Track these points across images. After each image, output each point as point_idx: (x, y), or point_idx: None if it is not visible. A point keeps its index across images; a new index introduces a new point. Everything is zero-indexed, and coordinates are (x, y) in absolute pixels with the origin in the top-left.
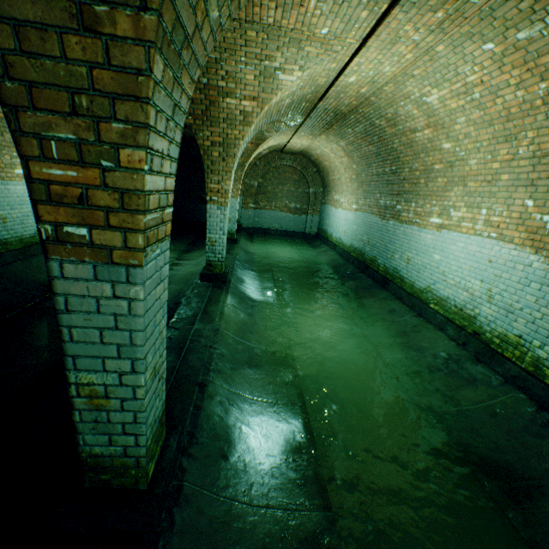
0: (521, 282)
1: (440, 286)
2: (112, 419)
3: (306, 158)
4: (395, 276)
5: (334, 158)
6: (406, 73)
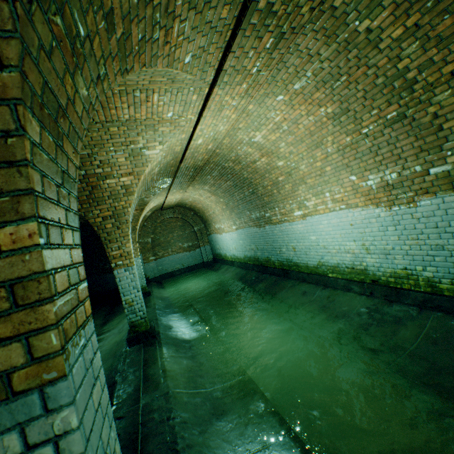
0: (380, 230)
1: (328, 258)
2: None
3: (182, 207)
4: (290, 265)
5: (204, 199)
6: (234, 128)
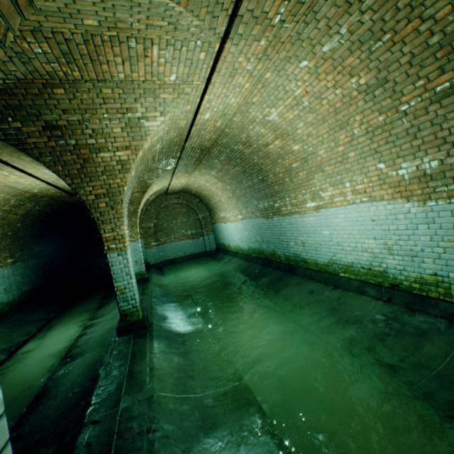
0: (409, 228)
1: (341, 255)
2: None
3: (188, 193)
4: (297, 260)
5: (210, 186)
6: (247, 102)
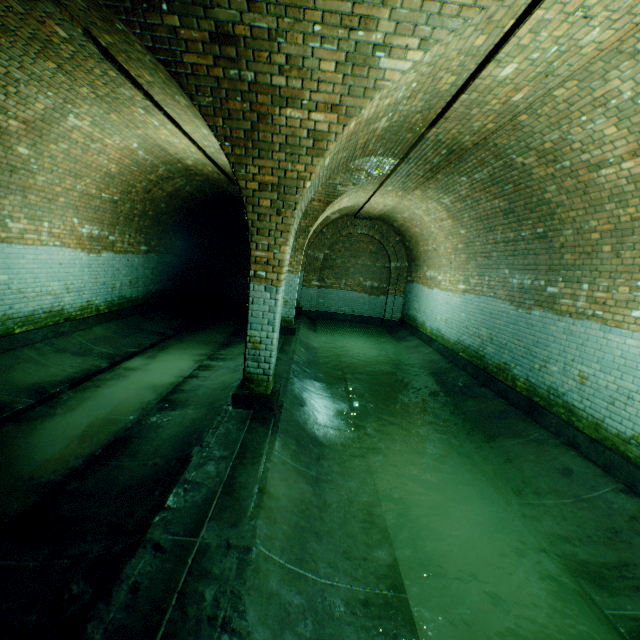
0: None
1: None
2: None
3: (387, 224)
4: (552, 401)
5: (429, 222)
6: (619, 48)
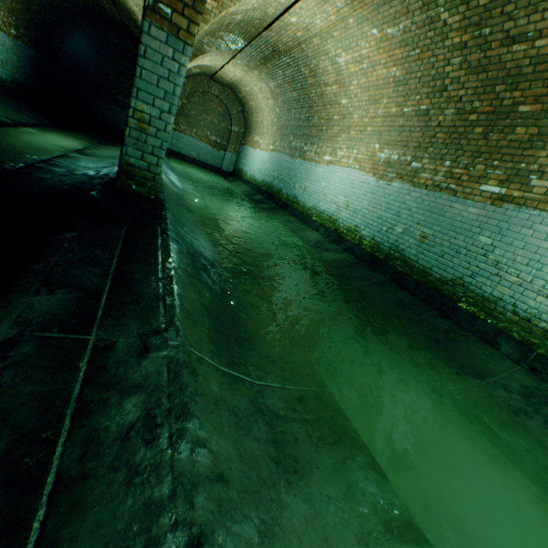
0: (363, 194)
1: (322, 204)
2: (148, 142)
3: (234, 94)
4: (293, 201)
5: (261, 99)
6: (329, 32)
